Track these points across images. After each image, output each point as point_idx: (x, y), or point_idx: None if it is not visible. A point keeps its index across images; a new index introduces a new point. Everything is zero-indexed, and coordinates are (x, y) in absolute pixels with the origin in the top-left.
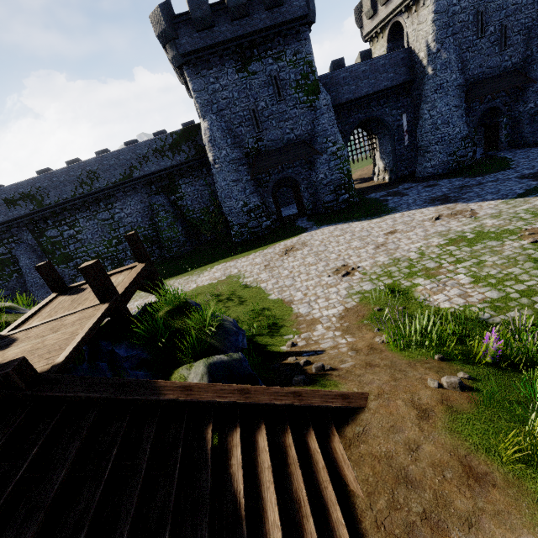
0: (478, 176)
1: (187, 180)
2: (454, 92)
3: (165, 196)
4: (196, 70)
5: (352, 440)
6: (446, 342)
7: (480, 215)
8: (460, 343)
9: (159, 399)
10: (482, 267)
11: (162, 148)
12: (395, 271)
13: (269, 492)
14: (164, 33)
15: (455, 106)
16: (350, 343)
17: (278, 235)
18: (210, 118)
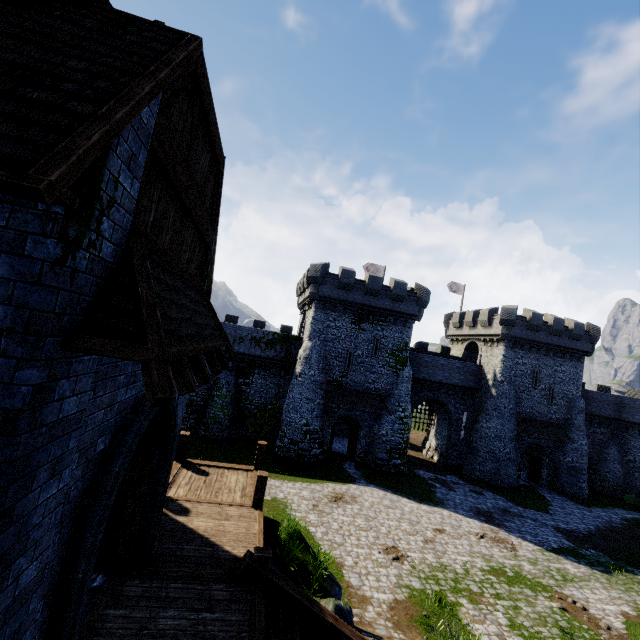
0: (520, 505)
1: (263, 372)
2: (509, 418)
3: (235, 375)
4: (323, 307)
5: None
6: None
7: (519, 554)
8: None
9: (325, 618)
10: (517, 613)
11: (260, 339)
12: (442, 579)
13: None
14: (315, 278)
15: (508, 429)
16: None
17: (325, 471)
18: (315, 342)
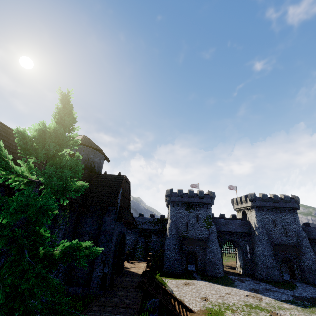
0: (278, 287)
1: (155, 235)
2: (266, 244)
3: (144, 238)
4: (173, 205)
5: (190, 313)
6: None
7: (262, 301)
8: None
9: (162, 287)
10: (249, 315)
11: (152, 221)
12: (221, 305)
13: (176, 306)
14: (168, 195)
15: (267, 250)
16: None
17: (183, 276)
18: (172, 220)
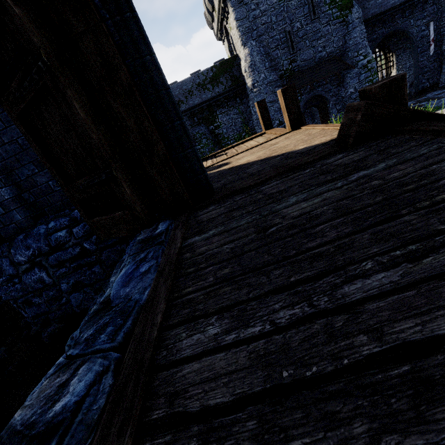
0: None
1: (223, 110)
2: None
3: (205, 126)
4: None
5: None
6: None
7: None
8: None
9: None
10: None
11: (204, 82)
12: None
13: None
14: None
15: None
16: None
17: None
18: (250, 44)
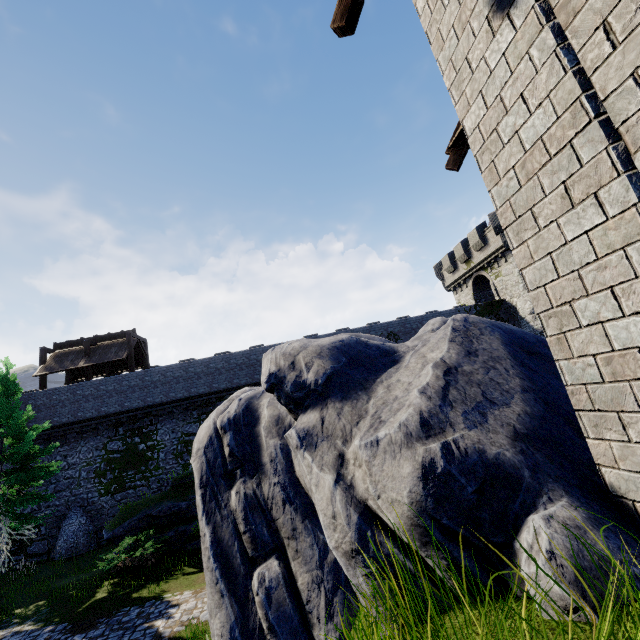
0: None
1: None
2: None
3: None
4: None
5: None
6: None
7: None
8: None
9: None
10: None
11: None
12: None
13: None
14: None
15: None
16: None
17: None
18: None
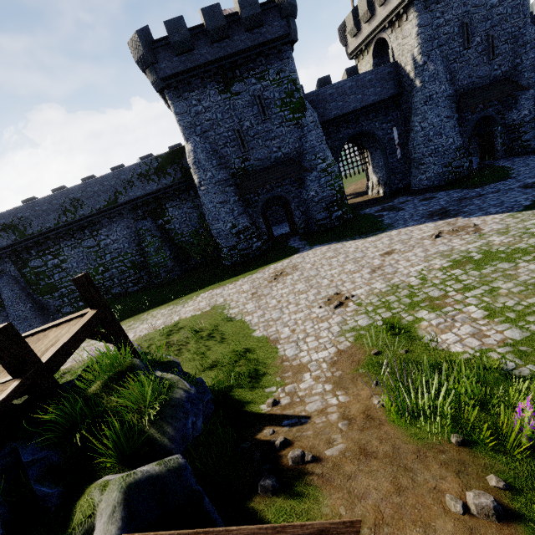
0: (477, 186)
1: (175, 203)
2: (444, 103)
3: (152, 220)
4: (177, 93)
5: None
6: (464, 408)
7: (485, 231)
8: (481, 408)
9: None
10: (495, 297)
11: (147, 172)
12: (394, 302)
13: None
14: (143, 58)
15: (446, 117)
16: (342, 405)
17: (269, 257)
18: (194, 140)
